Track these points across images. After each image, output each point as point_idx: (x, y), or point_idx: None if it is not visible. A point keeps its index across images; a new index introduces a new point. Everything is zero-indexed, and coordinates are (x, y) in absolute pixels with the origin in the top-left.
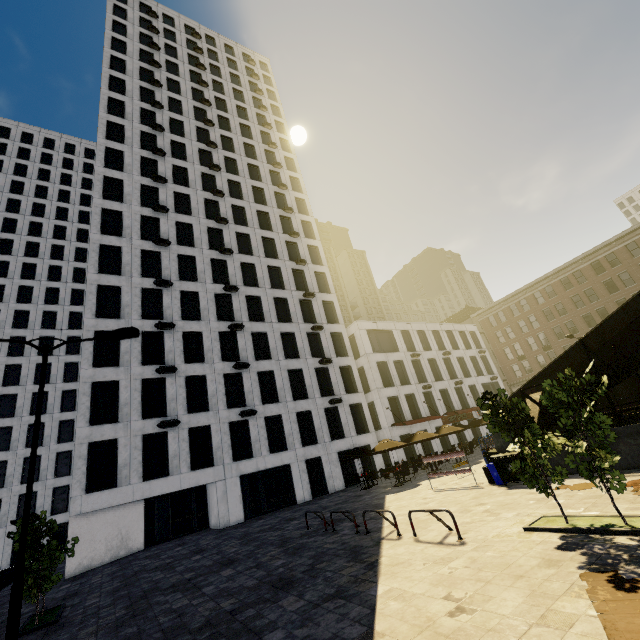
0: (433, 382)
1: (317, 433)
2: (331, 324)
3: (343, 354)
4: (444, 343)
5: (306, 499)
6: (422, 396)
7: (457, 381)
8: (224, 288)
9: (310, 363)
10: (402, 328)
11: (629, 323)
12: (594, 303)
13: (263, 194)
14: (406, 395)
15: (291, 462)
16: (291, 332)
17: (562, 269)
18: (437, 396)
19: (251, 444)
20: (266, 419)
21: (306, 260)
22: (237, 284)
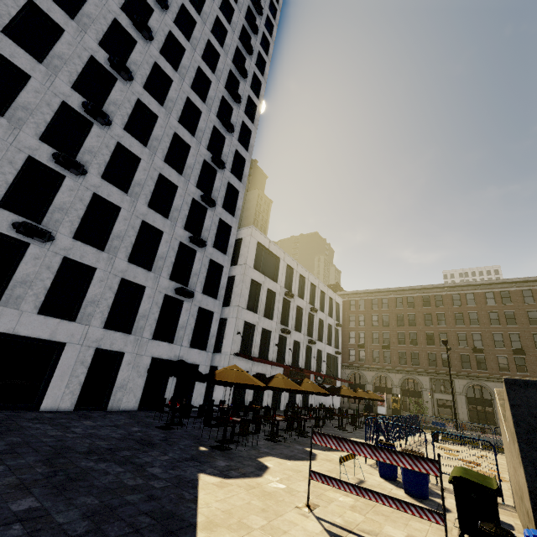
0: (292, 330)
1: (137, 320)
2: (225, 210)
3: (221, 250)
4: (315, 300)
5: (61, 407)
6: (277, 338)
7: (312, 340)
8: (110, 57)
9: (178, 233)
10: (289, 263)
11: (460, 355)
12: (440, 327)
13: (224, 36)
14: (263, 329)
15: (70, 341)
16: (174, 184)
17: (429, 288)
18: (290, 345)
19: (9, 282)
20: (66, 262)
21: (234, 132)
22: (135, 77)
